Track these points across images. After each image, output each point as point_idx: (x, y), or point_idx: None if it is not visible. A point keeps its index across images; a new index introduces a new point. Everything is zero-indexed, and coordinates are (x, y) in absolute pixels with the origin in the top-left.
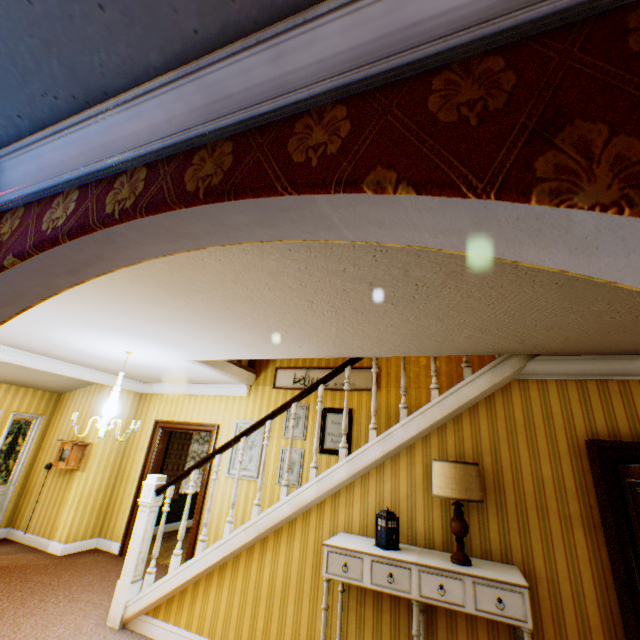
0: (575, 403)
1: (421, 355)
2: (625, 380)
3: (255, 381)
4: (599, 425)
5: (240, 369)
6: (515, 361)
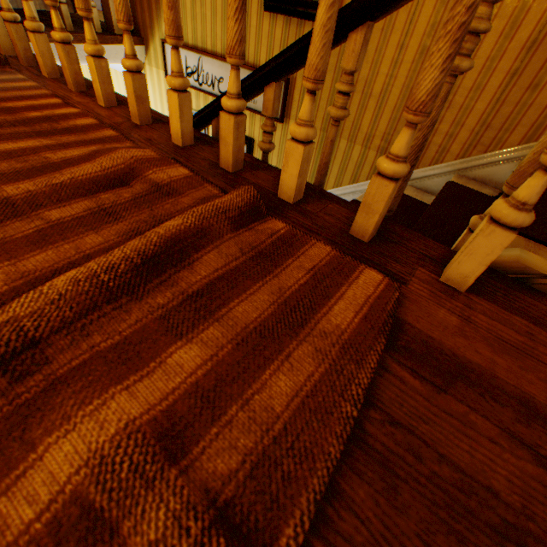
0: None
1: None
2: None
3: (146, 58)
4: None
5: (106, 47)
6: None
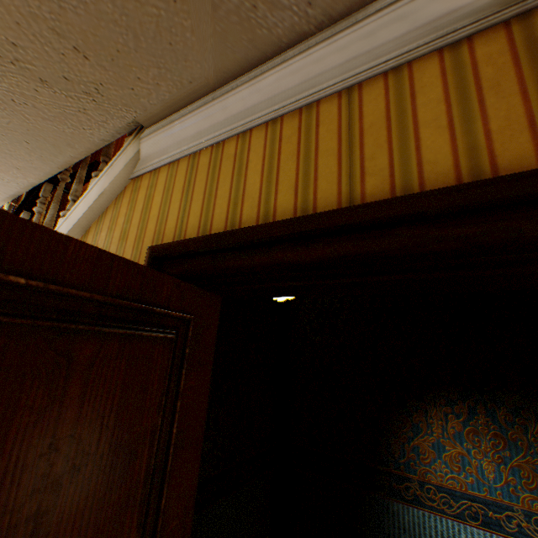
0: (178, 195)
1: (44, 171)
2: (249, 131)
3: None
4: (192, 224)
5: None
6: (132, 149)
